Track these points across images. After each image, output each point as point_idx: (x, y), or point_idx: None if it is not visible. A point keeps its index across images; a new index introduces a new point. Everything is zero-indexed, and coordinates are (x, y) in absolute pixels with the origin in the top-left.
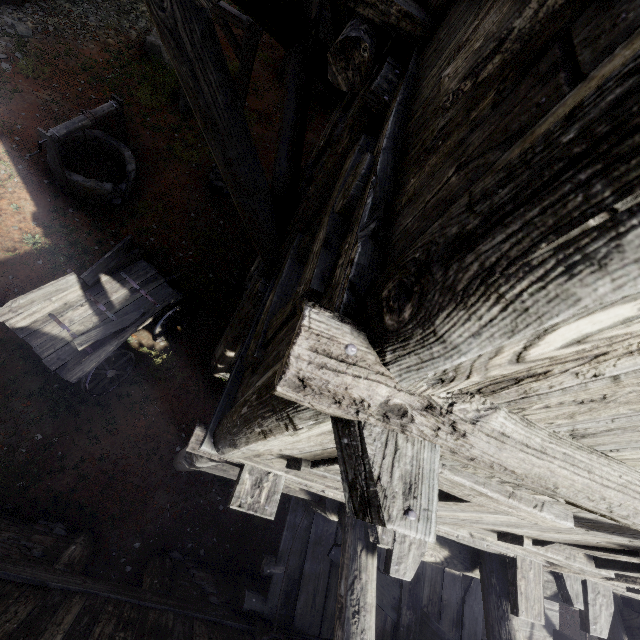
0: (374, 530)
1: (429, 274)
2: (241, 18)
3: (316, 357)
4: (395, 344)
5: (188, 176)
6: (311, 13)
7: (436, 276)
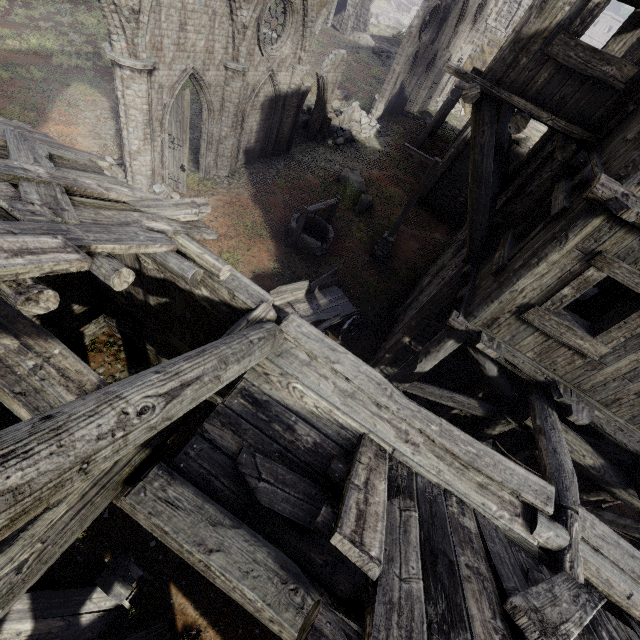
0: (557, 392)
1: (635, 160)
2: (430, 159)
3: (606, 179)
4: (626, 177)
5: (358, 247)
6: (504, 149)
7: (637, 159)
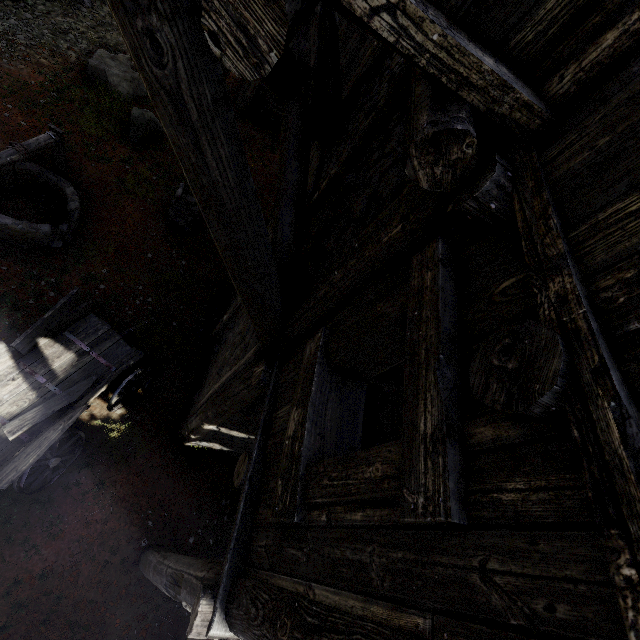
0: None
1: None
2: None
3: None
4: None
5: (143, 212)
6: (310, 61)
7: None
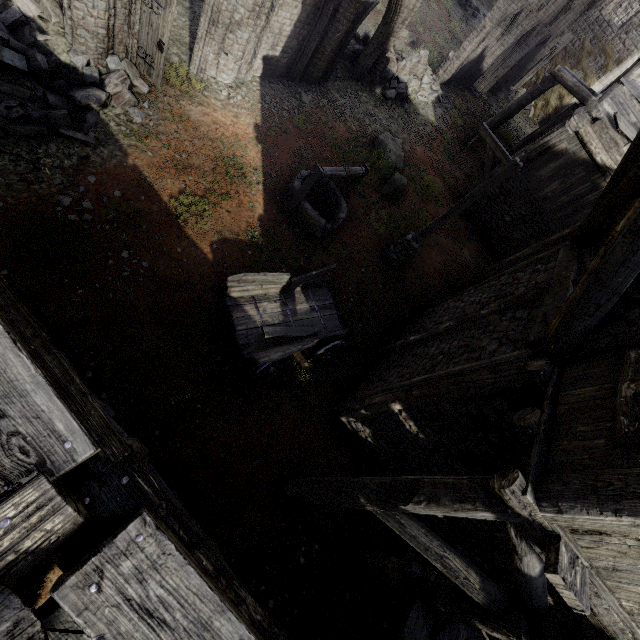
0: None
1: None
2: (509, 157)
3: None
4: None
5: (370, 240)
6: None
7: None
